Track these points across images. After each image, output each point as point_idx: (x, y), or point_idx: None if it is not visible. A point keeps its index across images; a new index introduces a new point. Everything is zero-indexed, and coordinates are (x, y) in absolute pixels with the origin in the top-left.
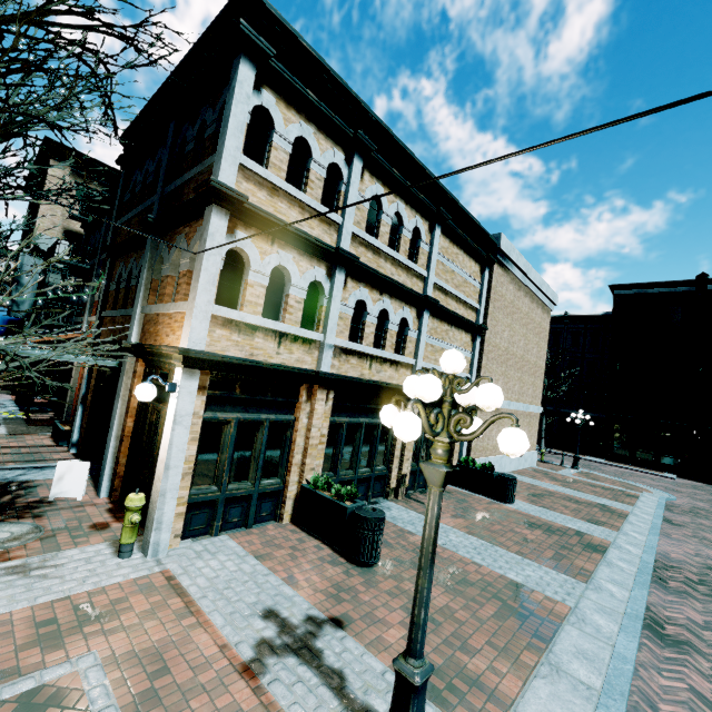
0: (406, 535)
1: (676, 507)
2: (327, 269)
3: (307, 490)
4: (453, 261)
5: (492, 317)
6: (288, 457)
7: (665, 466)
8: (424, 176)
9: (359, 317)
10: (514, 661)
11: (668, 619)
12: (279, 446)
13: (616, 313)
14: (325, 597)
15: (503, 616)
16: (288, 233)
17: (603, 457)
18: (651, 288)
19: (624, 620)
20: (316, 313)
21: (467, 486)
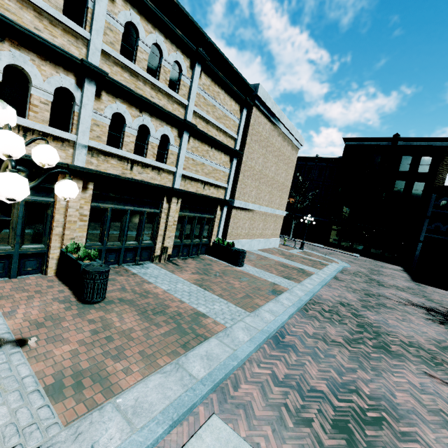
0: (145, 284)
1: (347, 271)
2: (77, 79)
3: (63, 252)
4: (214, 98)
5: (249, 147)
6: (50, 229)
7: (355, 250)
8: (182, 15)
9: (120, 128)
10: (152, 363)
11: (291, 332)
12: (42, 221)
13: (344, 156)
14: (30, 325)
15: (171, 334)
16: (21, 33)
17: (323, 244)
18: (366, 141)
19: (257, 334)
20: (71, 117)
21: (217, 256)
